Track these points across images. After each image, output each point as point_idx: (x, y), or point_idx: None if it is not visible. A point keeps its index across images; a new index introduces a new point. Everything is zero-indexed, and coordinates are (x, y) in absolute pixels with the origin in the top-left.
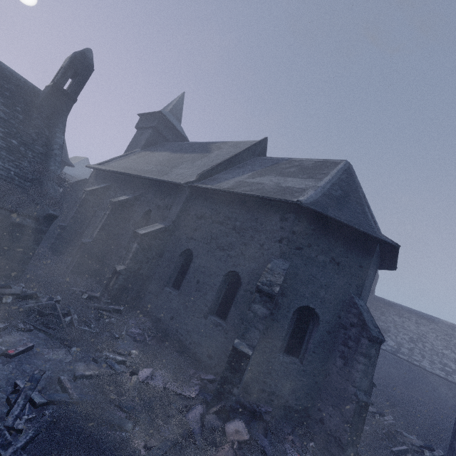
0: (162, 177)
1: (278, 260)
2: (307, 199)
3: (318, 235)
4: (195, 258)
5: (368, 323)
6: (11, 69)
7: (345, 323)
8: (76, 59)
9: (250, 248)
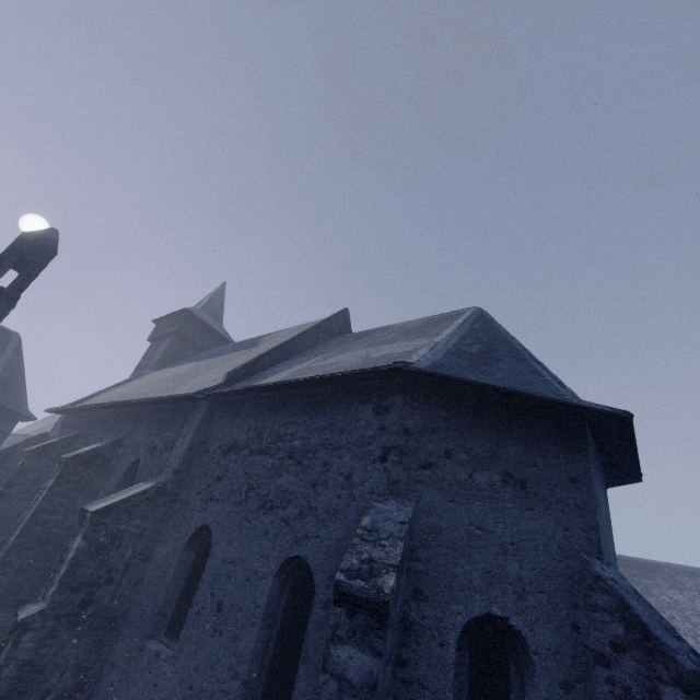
0: (162, 394)
1: (386, 503)
2: (418, 363)
3: (459, 428)
4: (216, 545)
5: (655, 629)
6: None
7: (597, 646)
8: (25, 241)
9: (325, 489)
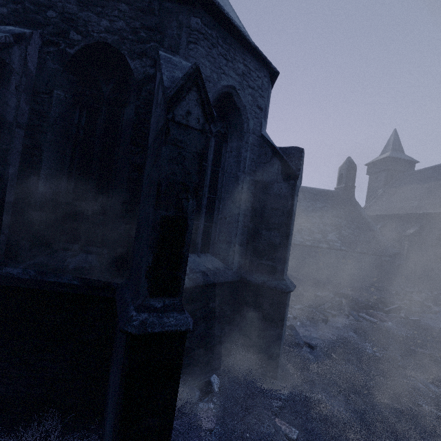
0: (440, 210)
1: None
2: None
3: None
4: None
5: None
6: (325, 190)
7: None
8: (348, 167)
9: None
